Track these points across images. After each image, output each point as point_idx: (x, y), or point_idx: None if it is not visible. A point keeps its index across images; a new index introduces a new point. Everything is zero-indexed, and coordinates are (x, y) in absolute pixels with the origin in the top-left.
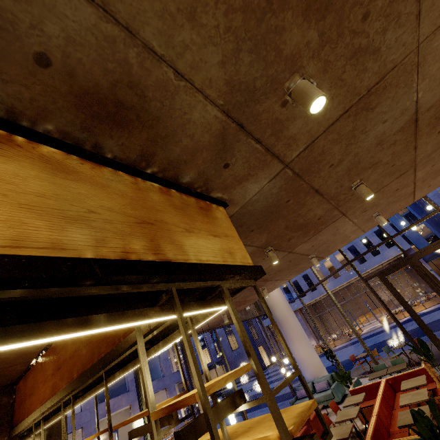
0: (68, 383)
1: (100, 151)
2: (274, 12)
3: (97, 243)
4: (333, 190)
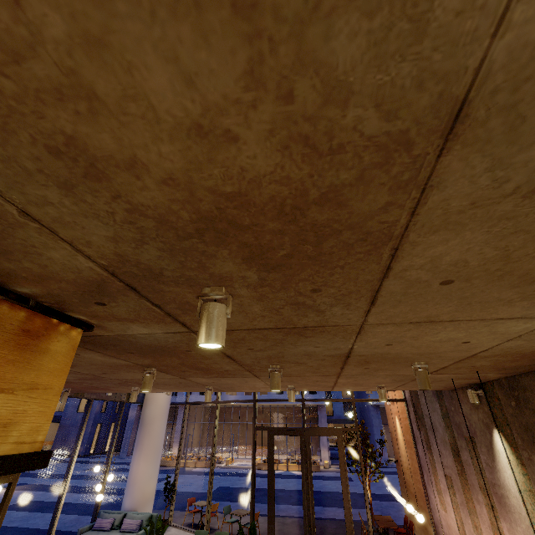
0: None
1: None
2: (205, 241)
3: None
4: (249, 361)
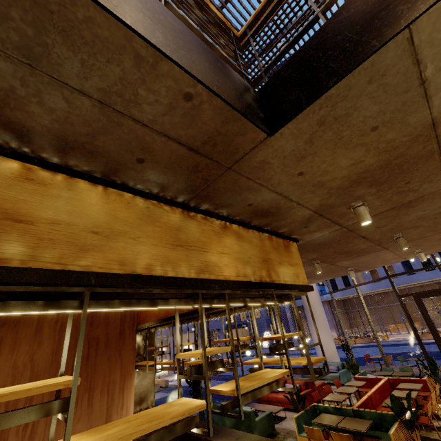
0: (179, 312)
1: (250, 223)
2: (352, 187)
3: (253, 273)
4: (377, 237)
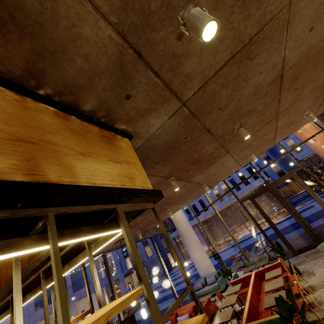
0: None
1: None
2: None
3: None
4: (221, 131)
